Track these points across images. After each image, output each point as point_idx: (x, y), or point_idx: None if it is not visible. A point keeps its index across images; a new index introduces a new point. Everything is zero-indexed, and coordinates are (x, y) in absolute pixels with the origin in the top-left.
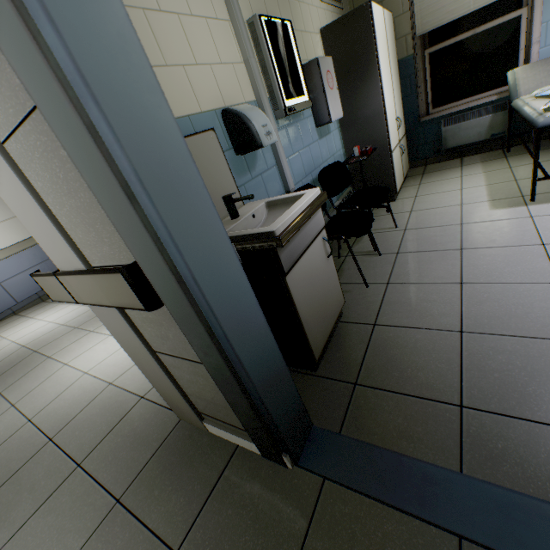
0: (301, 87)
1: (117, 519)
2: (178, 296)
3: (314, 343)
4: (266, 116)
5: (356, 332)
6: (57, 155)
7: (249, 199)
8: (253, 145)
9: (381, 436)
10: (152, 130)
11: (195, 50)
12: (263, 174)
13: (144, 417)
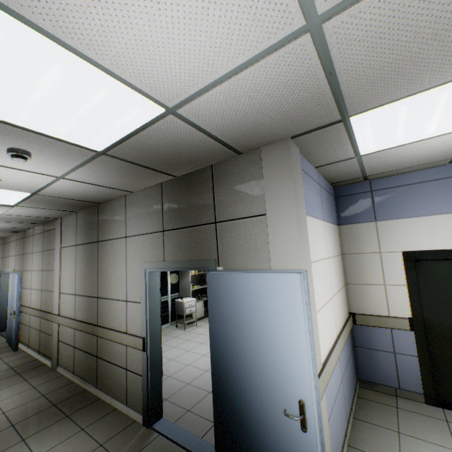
0: None
1: None
2: None
3: None
4: None
5: None
6: None
7: None
8: None
9: None
10: (5, 289)
11: None
12: None
13: None
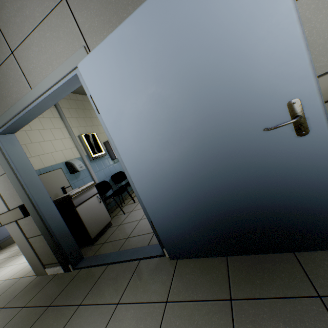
0: (101, 149)
1: (1, 312)
2: (33, 210)
3: (91, 231)
4: (82, 162)
5: (113, 228)
6: (7, 181)
7: (68, 187)
8: (75, 171)
9: (103, 253)
10: (30, 175)
11: (56, 148)
12: (83, 179)
13: (21, 282)
